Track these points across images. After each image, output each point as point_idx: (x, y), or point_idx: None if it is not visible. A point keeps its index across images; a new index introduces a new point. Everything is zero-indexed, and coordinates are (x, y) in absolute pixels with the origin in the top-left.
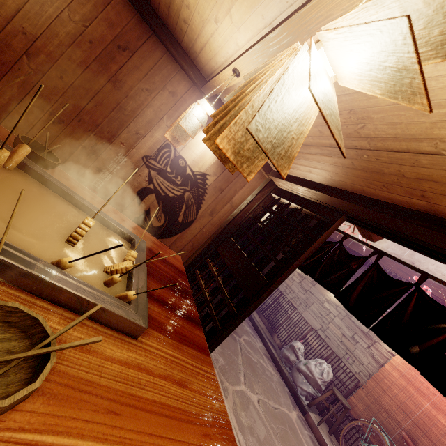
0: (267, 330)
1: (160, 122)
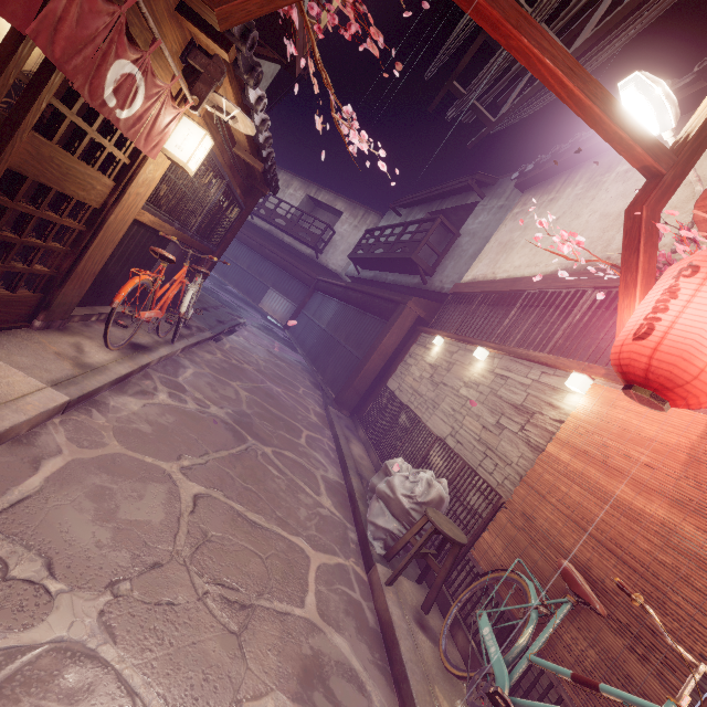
0: (375, 470)
1: None
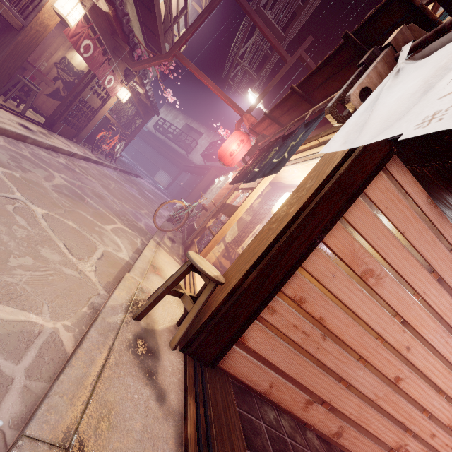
0: None
1: (60, 49)
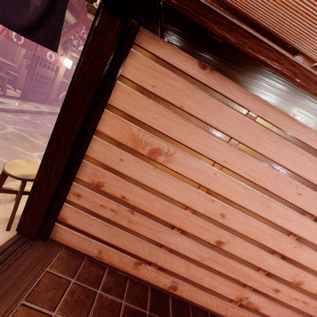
0: None
1: None
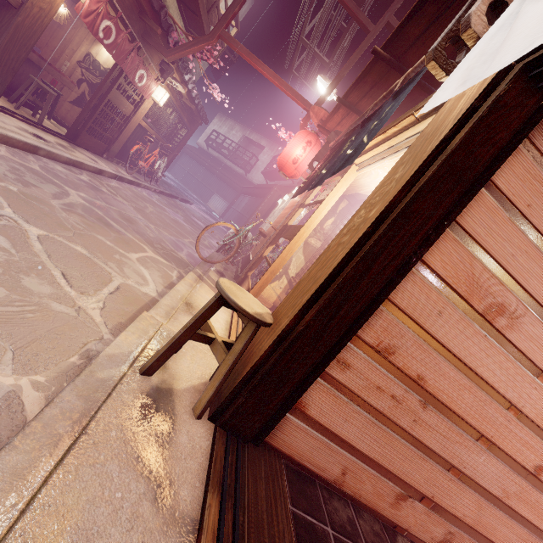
0: None
1: (83, 43)
